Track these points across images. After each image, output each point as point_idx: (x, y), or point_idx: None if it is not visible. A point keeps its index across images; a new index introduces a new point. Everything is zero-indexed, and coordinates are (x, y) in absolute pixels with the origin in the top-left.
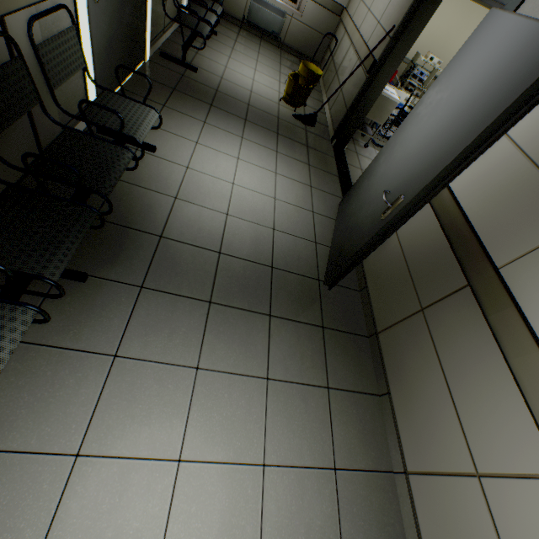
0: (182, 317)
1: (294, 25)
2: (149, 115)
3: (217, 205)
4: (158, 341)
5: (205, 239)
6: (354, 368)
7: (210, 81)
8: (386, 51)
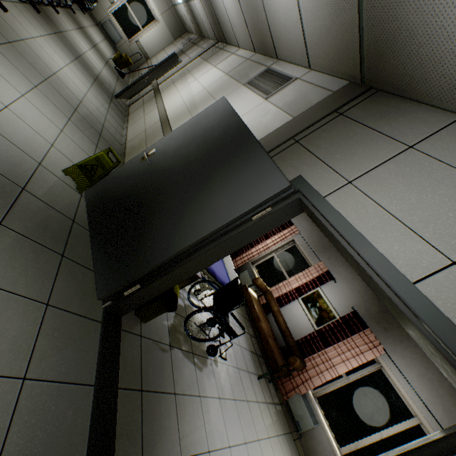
0: (68, 51)
1: (125, 47)
2: (70, 1)
3: (81, 49)
4: (61, 46)
5: (76, 49)
6: (119, 114)
7: (80, 23)
8: None
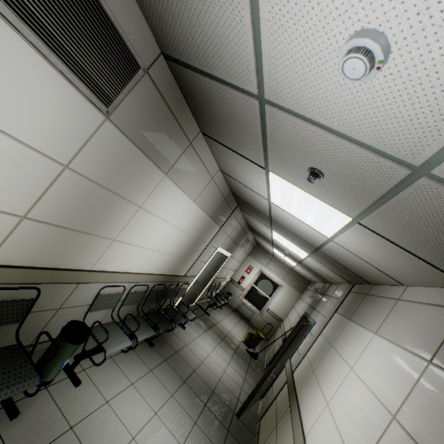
0: (173, 377)
1: (258, 318)
2: (193, 314)
3: (199, 357)
4: (164, 377)
5: (191, 363)
6: None
7: (213, 320)
8: (289, 334)
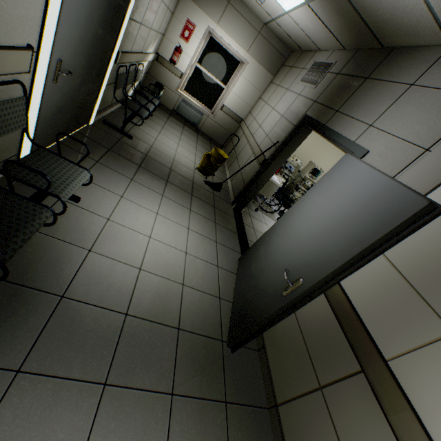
0: (64, 413)
1: (208, 121)
2: (81, 175)
3: (132, 259)
4: None
5: (113, 298)
6: None
7: (142, 147)
8: (273, 155)
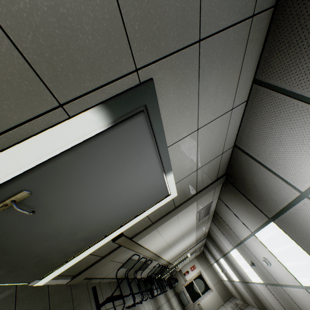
0: None
1: (190, 307)
2: (167, 287)
3: None
4: None
5: None
6: None
7: (168, 295)
8: None
